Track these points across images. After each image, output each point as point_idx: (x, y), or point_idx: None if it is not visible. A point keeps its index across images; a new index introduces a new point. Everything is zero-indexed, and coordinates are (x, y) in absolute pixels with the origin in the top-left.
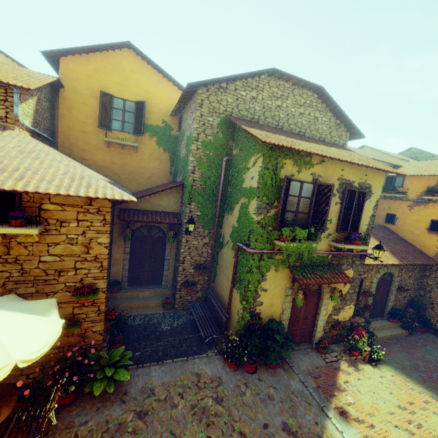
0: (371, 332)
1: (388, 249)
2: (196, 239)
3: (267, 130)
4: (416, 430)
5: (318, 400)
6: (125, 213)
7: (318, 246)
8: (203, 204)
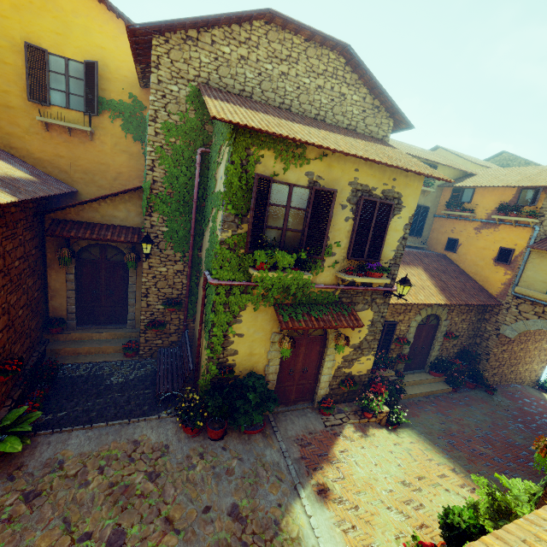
0: (401, 389)
1: (437, 284)
2: (164, 264)
3: (254, 107)
4: (414, 512)
5: (294, 475)
6: (58, 225)
7: (320, 277)
8: (171, 217)
